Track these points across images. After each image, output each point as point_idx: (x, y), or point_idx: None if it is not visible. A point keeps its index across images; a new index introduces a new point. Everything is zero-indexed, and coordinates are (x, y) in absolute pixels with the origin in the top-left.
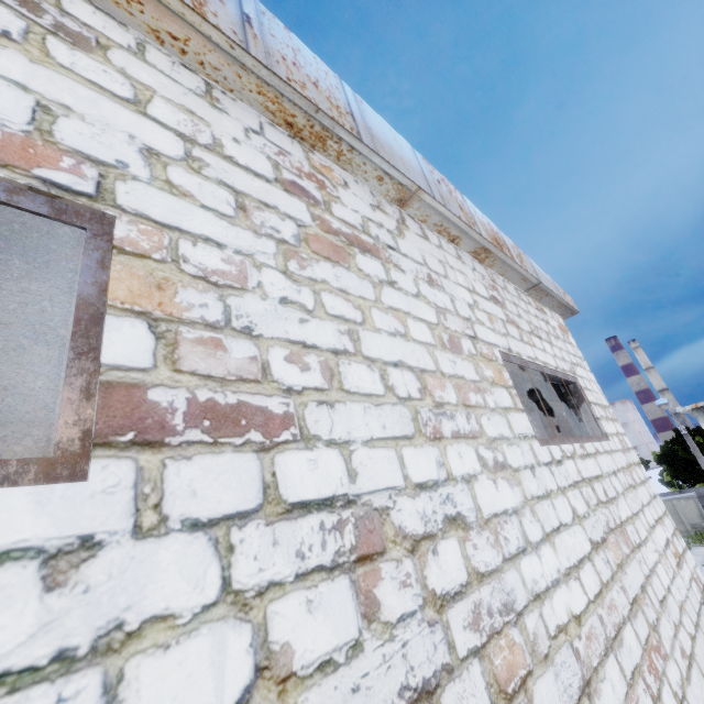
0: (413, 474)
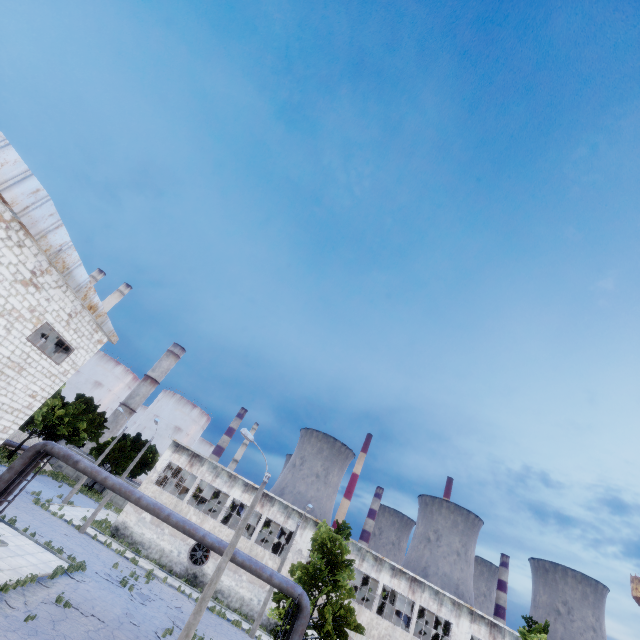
0: None
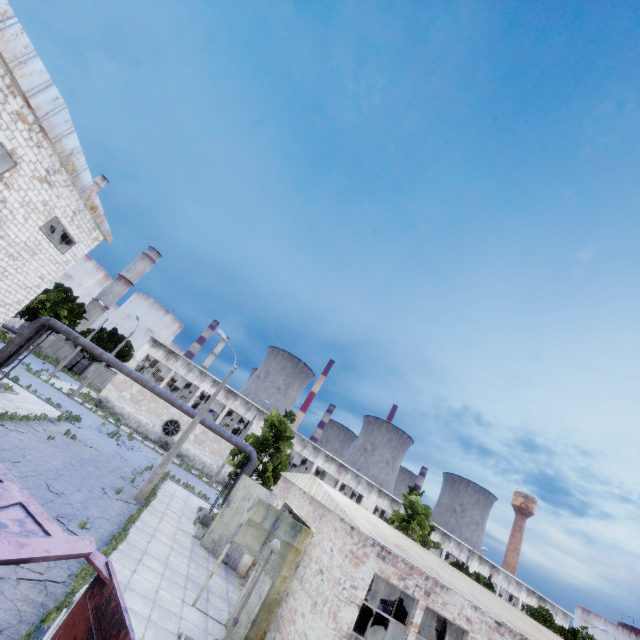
0: (14, 204)
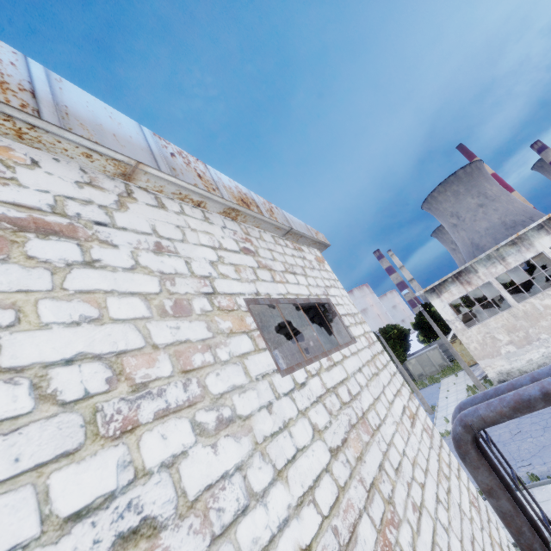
0: (64, 505)
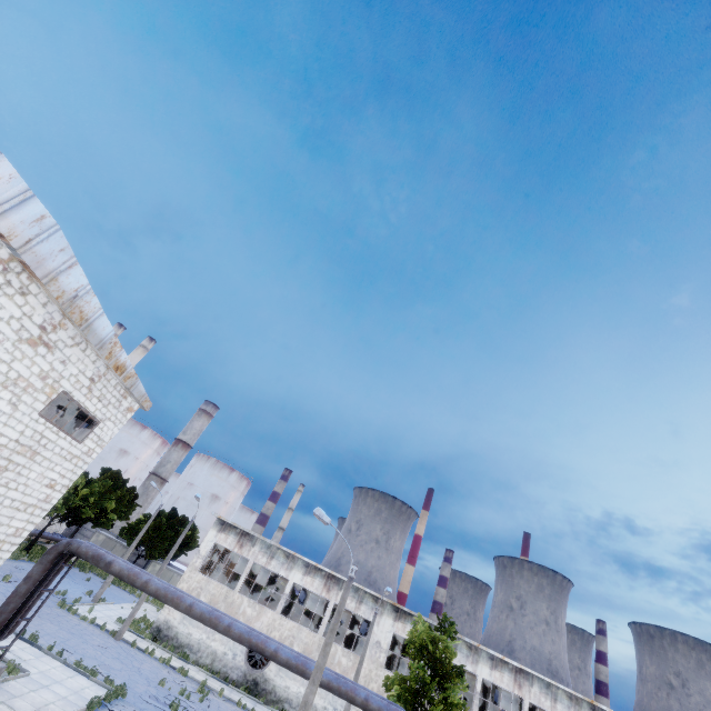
0: None
